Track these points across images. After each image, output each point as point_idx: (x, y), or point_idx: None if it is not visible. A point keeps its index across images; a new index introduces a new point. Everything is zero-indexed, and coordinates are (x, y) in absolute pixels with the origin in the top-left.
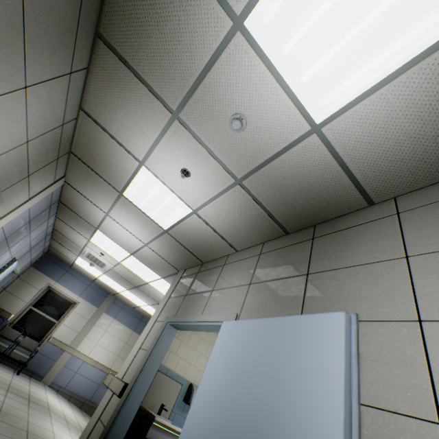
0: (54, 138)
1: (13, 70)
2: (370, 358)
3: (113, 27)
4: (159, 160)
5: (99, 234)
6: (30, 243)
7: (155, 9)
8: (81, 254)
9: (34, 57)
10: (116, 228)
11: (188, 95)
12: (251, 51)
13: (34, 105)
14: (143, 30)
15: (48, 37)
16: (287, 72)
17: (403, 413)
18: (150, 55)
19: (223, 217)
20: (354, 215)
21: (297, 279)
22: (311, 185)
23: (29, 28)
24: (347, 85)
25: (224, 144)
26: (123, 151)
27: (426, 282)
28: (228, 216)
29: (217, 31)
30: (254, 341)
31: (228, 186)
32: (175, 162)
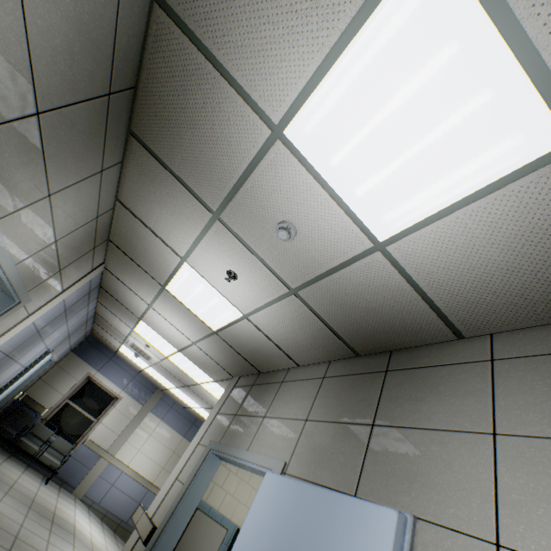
0: (88, 231)
1: (33, 184)
2: None
3: (145, 126)
4: (202, 259)
5: (143, 325)
6: (68, 331)
7: (187, 112)
8: (125, 342)
9: (57, 168)
10: (160, 321)
11: (228, 196)
12: (294, 159)
13: (61, 208)
14: (175, 131)
15: (71, 147)
16: (338, 184)
17: None
18: (185, 155)
19: (279, 327)
20: (439, 347)
21: (360, 429)
22: (381, 306)
23: (49, 146)
24: (412, 204)
25: (273, 250)
26: (163, 245)
27: (513, 484)
28: (285, 326)
29: (254, 137)
30: (293, 516)
31: (282, 295)
32: (219, 263)
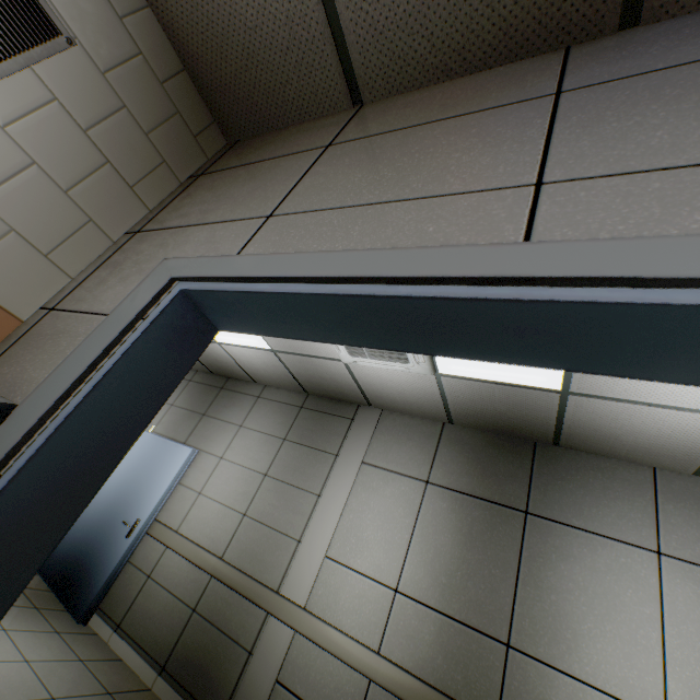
0: None
1: None
2: (198, 469)
3: None
4: None
5: None
6: None
7: None
8: None
9: None
10: None
11: None
12: None
13: None
14: None
15: None
16: None
17: (194, 489)
18: None
19: None
20: (247, 383)
21: (198, 415)
22: (222, 361)
23: None
24: (229, 338)
25: None
26: None
27: (236, 442)
28: None
29: None
30: (153, 450)
31: None
32: None
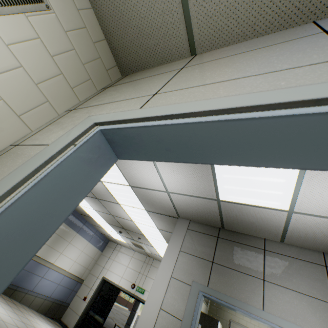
0: None
1: None
2: None
3: None
4: None
5: None
6: None
7: None
8: None
9: None
10: (143, 166)
11: None
12: None
13: None
14: None
15: None
16: None
17: None
18: None
19: (317, 228)
20: None
21: None
22: None
23: None
24: None
25: None
26: None
27: None
28: (326, 231)
29: None
30: None
31: None
32: None
